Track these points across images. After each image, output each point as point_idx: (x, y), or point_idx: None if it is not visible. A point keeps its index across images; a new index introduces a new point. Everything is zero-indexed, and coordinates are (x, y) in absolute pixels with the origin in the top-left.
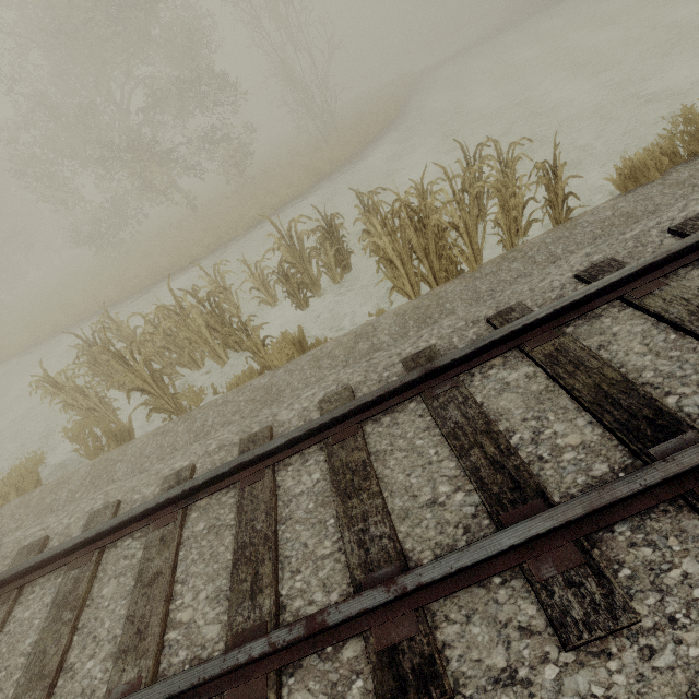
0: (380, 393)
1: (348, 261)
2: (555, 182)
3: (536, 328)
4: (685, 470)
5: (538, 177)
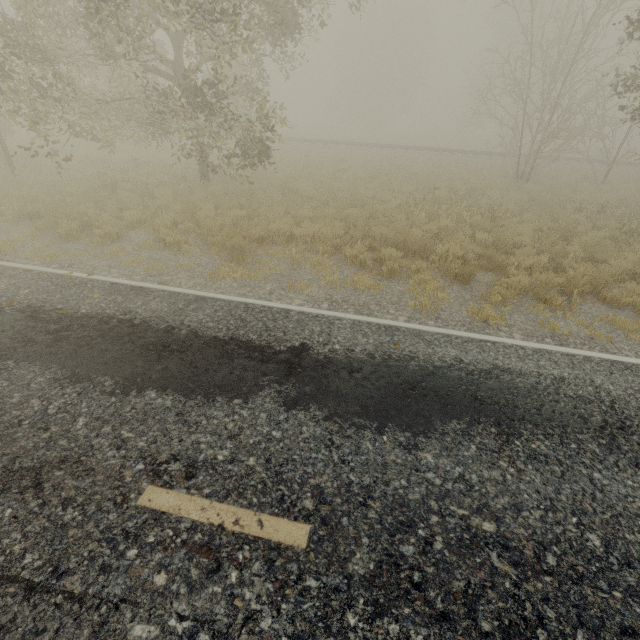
0: None
1: None
2: None
3: None
4: None
5: None
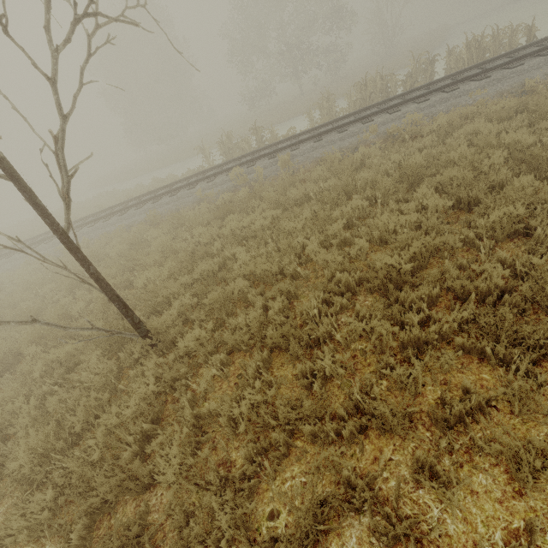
0: (471, 66)
1: (432, 79)
2: (530, 34)
3: (515, 53)
4: (538, 49)
5: (525, 34)
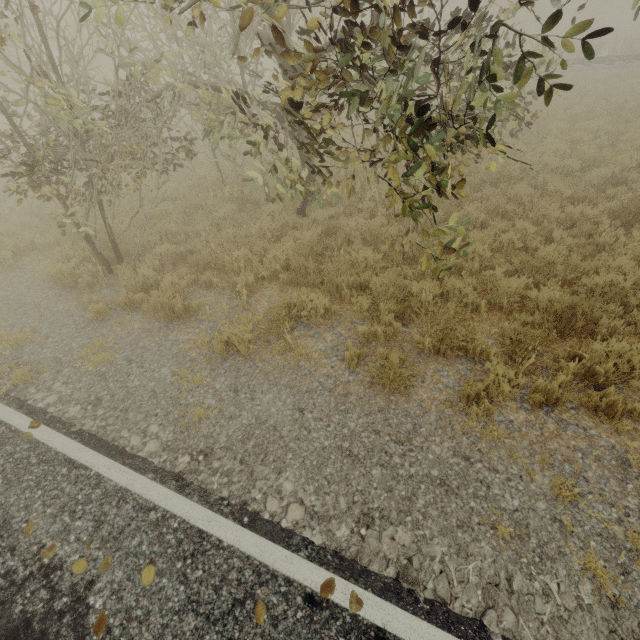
0: (612, 56)
1: None
2: None
3: None
4: None
5: None
